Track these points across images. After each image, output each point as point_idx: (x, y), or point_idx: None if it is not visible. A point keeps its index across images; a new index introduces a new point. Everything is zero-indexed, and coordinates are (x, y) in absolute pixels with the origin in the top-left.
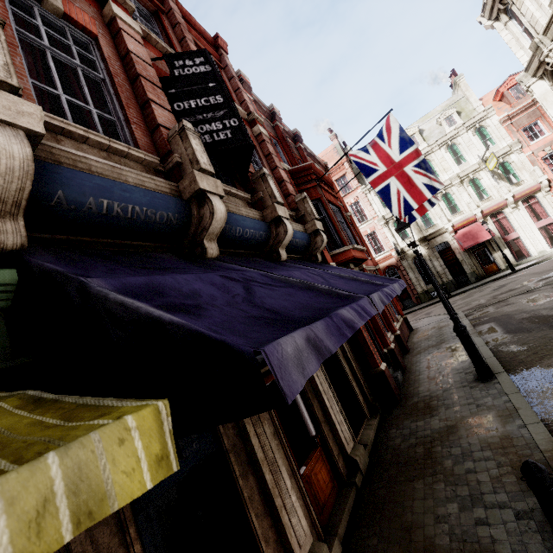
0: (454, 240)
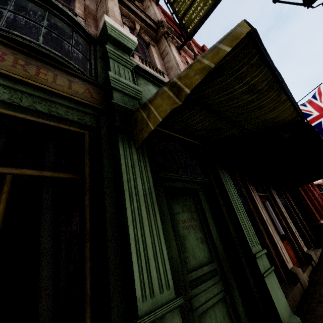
0: None
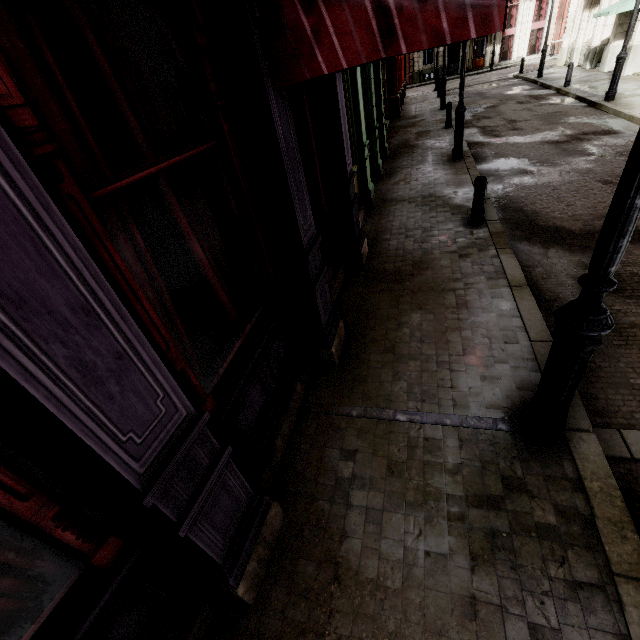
0: None
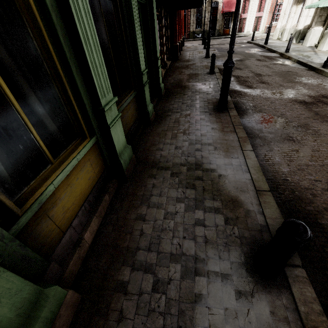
0: (221, 3)
